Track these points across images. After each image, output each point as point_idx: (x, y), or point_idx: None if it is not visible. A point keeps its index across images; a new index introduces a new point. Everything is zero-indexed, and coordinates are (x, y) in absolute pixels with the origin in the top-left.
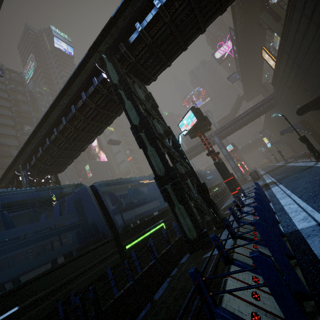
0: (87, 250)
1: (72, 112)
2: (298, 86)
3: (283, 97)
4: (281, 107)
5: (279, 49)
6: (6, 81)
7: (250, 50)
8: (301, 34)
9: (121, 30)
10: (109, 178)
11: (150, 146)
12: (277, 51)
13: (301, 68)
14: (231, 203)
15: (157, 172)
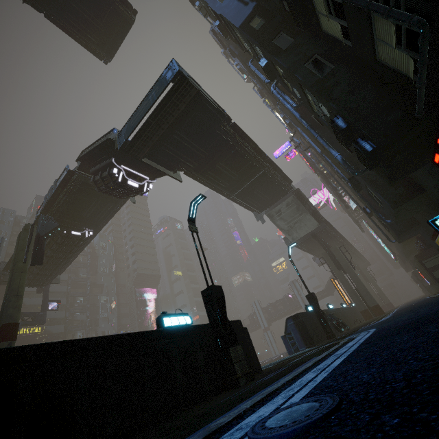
0: None
1: None
2: None
3: None
4: None
5: None
6: None
7: None
8: None
9: None
10: None
11: None
12: None
13: None
14: None
15: None
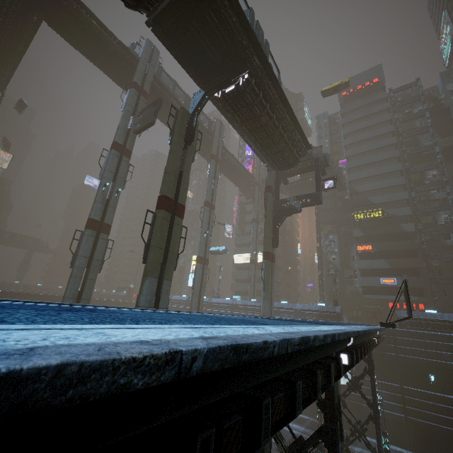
0: None
1: None
2: None
3: None
4: None
5: None
6: (395, 114)
7: None
8: None
9: None
10: None
11: None
12: None
13: None
14: None
15: None
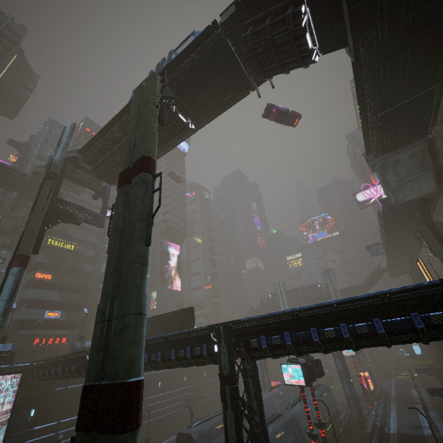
0: None
1: (171, 354)
2: None
3: None
4: None
5: None
6: None
7: (402, 239)
8: None
9: (246, 329)
10: None
11: None
12: None
13: None
14: None
15: None
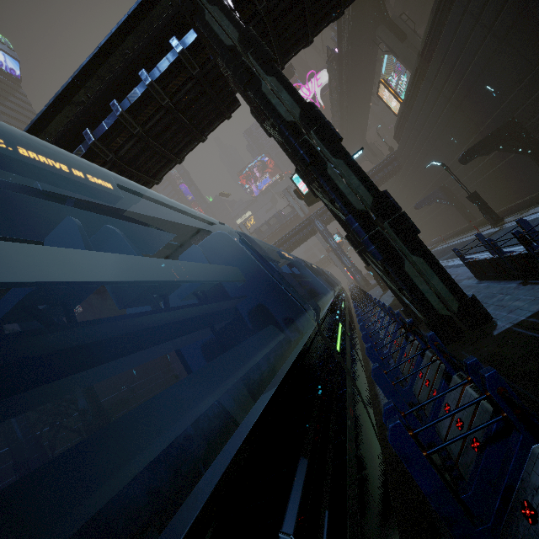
0: (308, 340)
1: (112, 117)
2: (441, 132)
3: (412, 155)
4: (407, 172)
5: (414, 77)
6: None
7: (356, 89)
8: (459, 45)
9: None
10: (119, 313)
11: (332, 158)
12: (409, 82)
13: (451, 102)
14: (393, 301)
15: (355, 204)
